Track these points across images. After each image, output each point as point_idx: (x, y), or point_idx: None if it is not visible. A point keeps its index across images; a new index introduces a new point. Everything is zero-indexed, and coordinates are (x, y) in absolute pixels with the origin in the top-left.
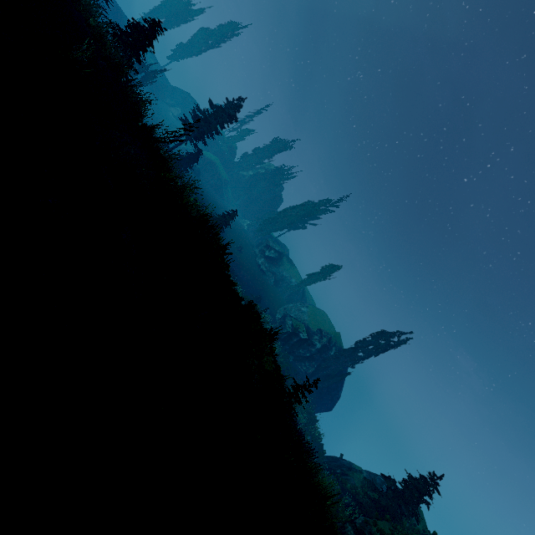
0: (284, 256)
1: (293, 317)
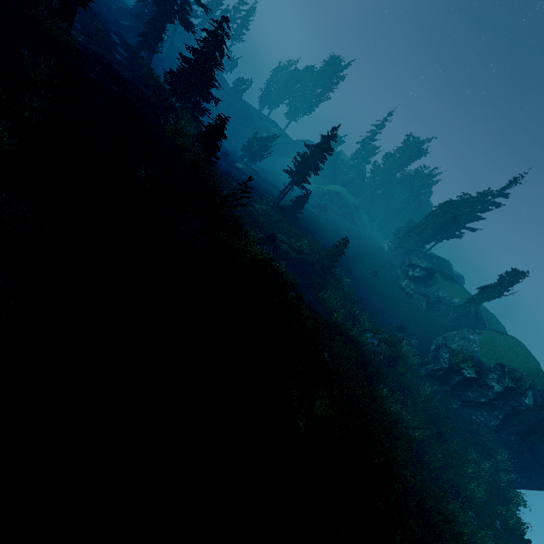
0: (437, 272)
1: (456, 348)
